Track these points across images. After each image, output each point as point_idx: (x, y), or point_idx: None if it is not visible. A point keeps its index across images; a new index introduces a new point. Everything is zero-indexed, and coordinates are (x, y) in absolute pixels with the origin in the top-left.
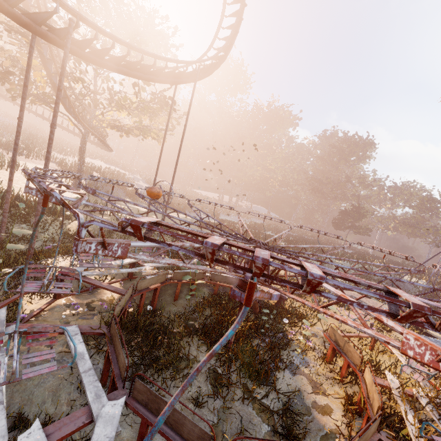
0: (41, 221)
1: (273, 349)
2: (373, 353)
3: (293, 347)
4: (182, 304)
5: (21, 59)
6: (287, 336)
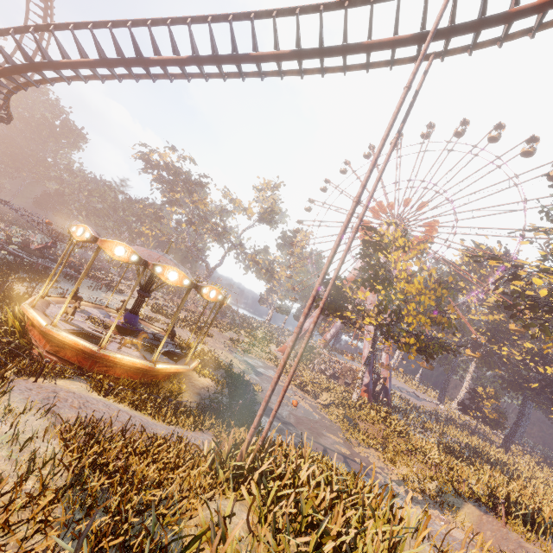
0: None
1: None
2: None
3: None
4: None
5: None
6: None
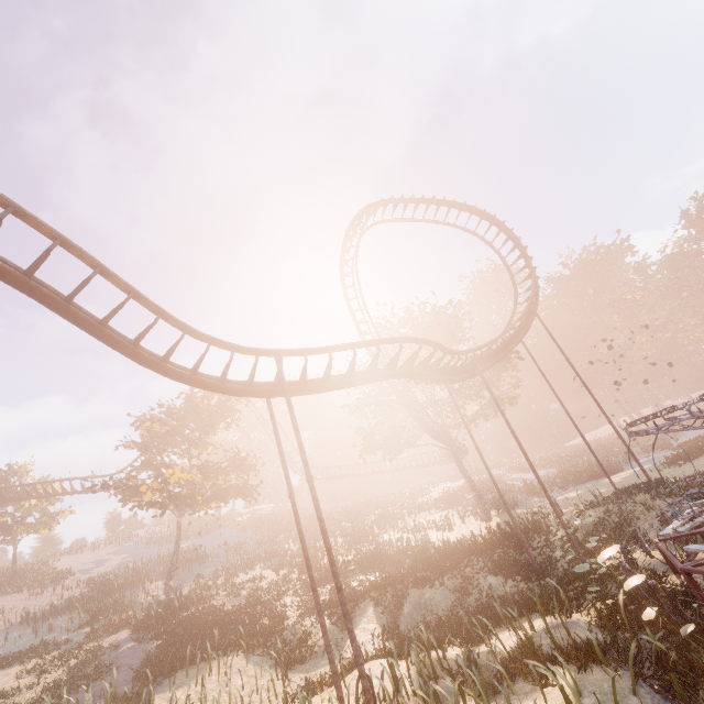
0: (537, 541)
1: None
2: None
3: None
4: None
5: (389, 421)
6: None
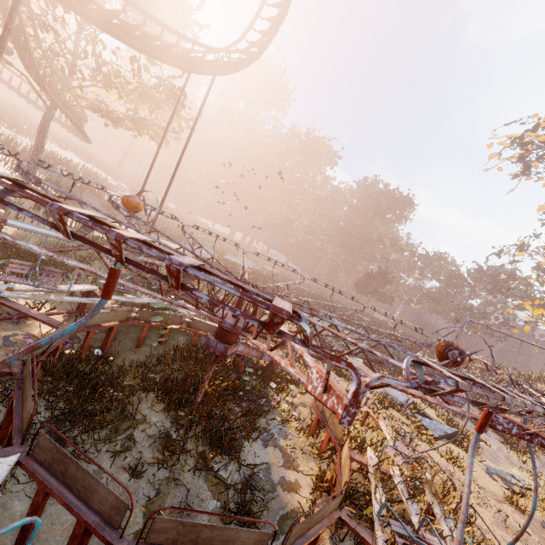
0: None
1: (249, 415)
2: (363, 430)
3: (275, 416)
4: (147, 352)
5: None
6: (270, 403)
